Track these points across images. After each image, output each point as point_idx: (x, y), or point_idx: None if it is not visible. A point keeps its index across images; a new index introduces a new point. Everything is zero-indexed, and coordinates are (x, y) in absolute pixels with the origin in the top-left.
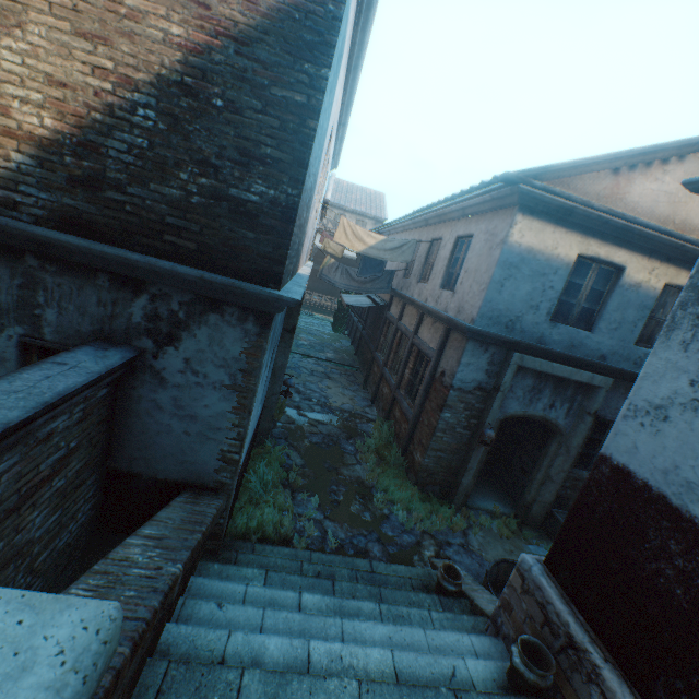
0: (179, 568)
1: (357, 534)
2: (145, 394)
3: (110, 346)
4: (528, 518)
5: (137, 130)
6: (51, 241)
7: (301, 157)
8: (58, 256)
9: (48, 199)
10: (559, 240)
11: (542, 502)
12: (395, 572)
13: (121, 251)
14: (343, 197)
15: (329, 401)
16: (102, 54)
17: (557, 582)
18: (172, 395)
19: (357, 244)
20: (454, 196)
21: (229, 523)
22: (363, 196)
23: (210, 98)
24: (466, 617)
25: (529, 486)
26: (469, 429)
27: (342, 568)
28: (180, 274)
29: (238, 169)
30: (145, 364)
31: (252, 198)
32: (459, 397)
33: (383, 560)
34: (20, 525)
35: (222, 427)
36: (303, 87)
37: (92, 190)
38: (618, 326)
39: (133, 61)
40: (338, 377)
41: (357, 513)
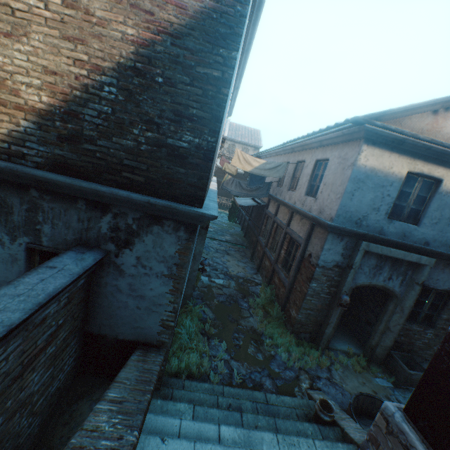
0: (136, 436)
1: (254, 371)
2: (110, 281)
3: (86, 250)
4: (373, 357)
5: (103, 101)
6: (47, 180)
7: (218, 115)
8: (51, 189)
9: (45, 151)
10: (394, 162)
11: (383, 346)
12: (283, 402)
13: (93, 185)
14: (233, 133)
15: (229, 270)
16: (80, 50)
17: (417, 429)
18: (128, 282)
19: (247, 166)
20: (314, 132)
21: (166, 365)
22: (246, 132)
23: (153, 77)
24: (341, 445)
25: (373, 334)
26: (329, 294)
27: (246, 400)
28: (134, 200)
29: (173, 125)
30: (110, 261)
31: (183, 144)
32: (322, 272)
33: (273, 391)
34: (23, 385)
35: (162, 303)
36: (218, 66)
37: (74, 144)
38: (438, 221)
39: (101, 54)
40: (233, 253)
41: (253, 354)
